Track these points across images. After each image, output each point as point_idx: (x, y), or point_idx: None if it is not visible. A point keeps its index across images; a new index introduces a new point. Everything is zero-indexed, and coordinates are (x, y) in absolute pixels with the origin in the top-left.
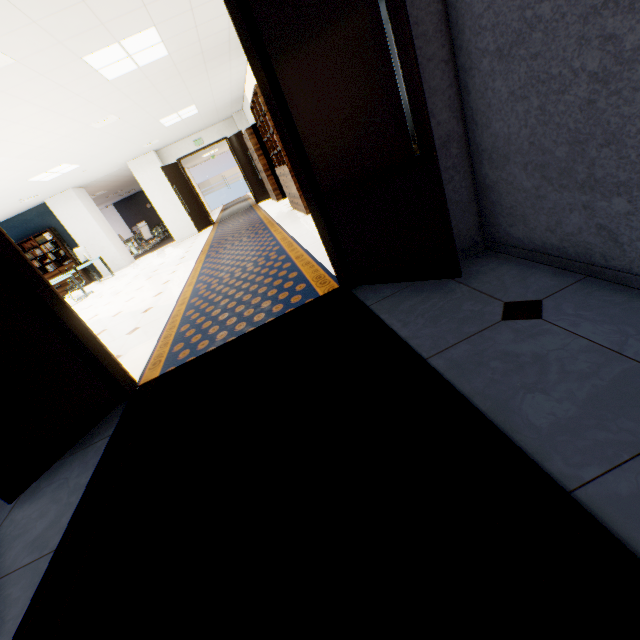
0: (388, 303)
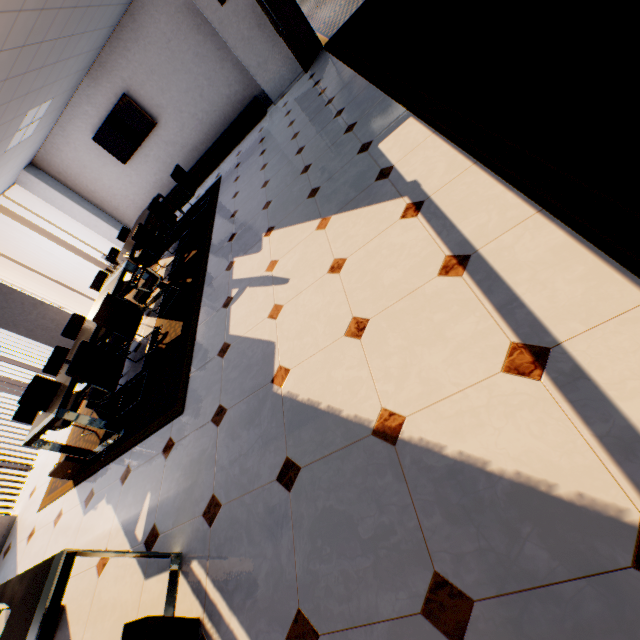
0: None
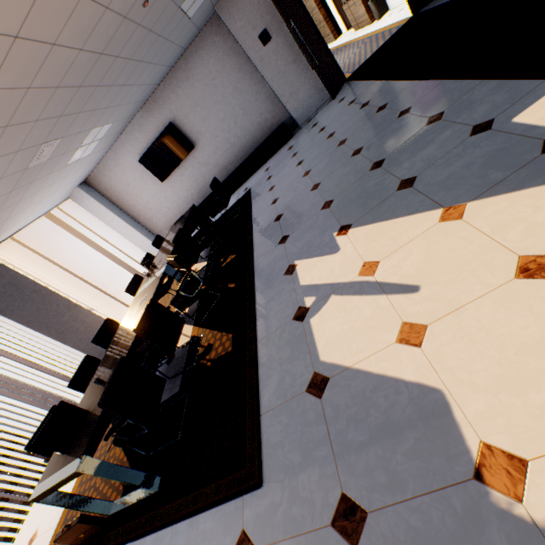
0: (433, 5)
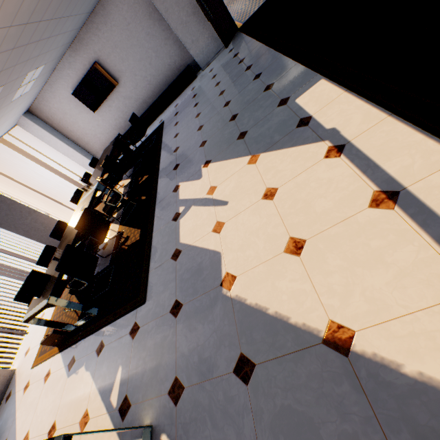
0: None
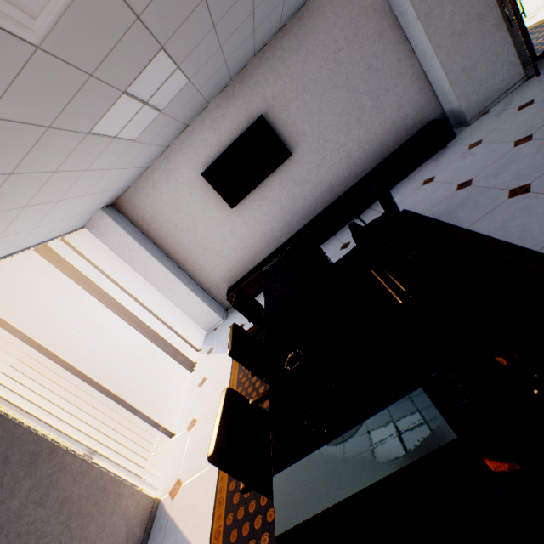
0: None
